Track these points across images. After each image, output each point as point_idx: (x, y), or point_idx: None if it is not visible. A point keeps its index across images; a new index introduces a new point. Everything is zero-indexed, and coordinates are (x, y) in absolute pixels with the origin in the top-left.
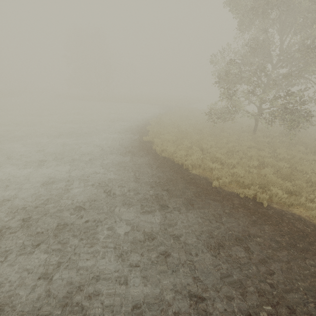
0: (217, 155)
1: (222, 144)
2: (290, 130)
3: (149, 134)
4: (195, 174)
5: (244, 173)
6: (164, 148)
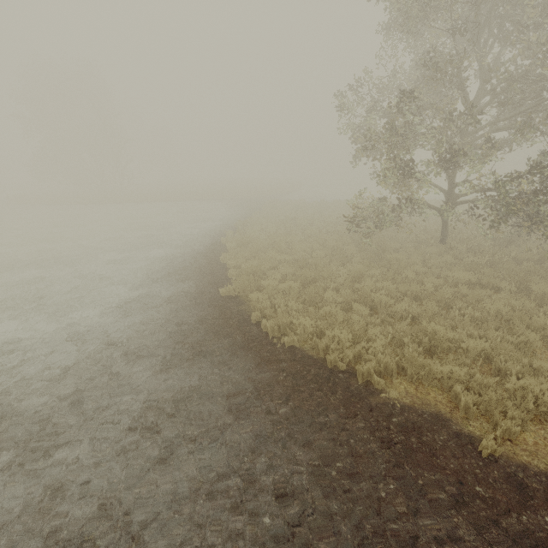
0: (430, 328)
1: (414, 288)
2: (545, 238)
3: (229, 276)
4: (402, 403)
5: (540, 385)
6: (284, 320)
